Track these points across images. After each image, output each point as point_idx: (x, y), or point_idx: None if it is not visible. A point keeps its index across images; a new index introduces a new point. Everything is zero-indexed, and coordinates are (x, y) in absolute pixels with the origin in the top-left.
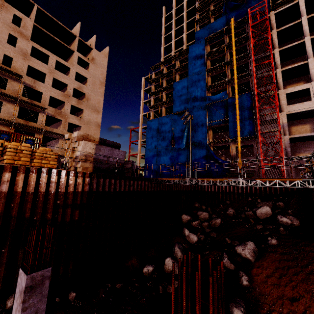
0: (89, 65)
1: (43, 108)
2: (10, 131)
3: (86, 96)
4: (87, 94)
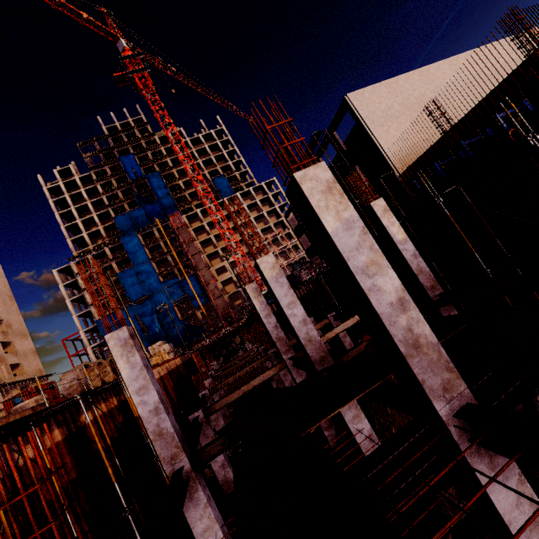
0: None
1: None
2: None
3: (6, 323)
4: (6, 320)
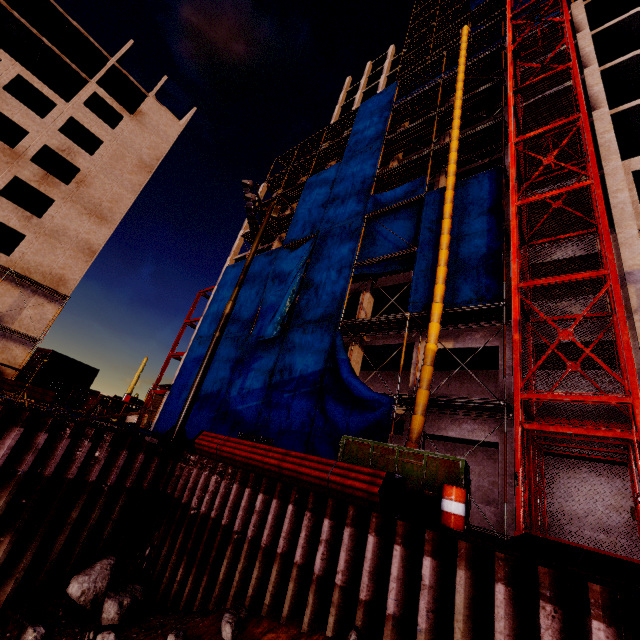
0: (121, 121)
1: None
2: None
3: (78, 174)
4: (83, 172)
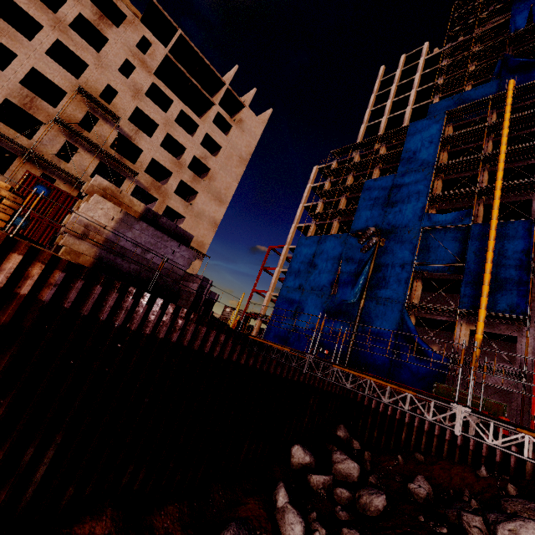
0: (231, 129)
1: (134, 173)
2: (72, 193)
3: (209, 173)
4: (212, 171)
